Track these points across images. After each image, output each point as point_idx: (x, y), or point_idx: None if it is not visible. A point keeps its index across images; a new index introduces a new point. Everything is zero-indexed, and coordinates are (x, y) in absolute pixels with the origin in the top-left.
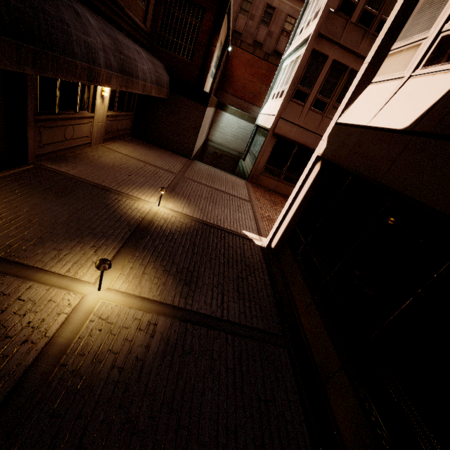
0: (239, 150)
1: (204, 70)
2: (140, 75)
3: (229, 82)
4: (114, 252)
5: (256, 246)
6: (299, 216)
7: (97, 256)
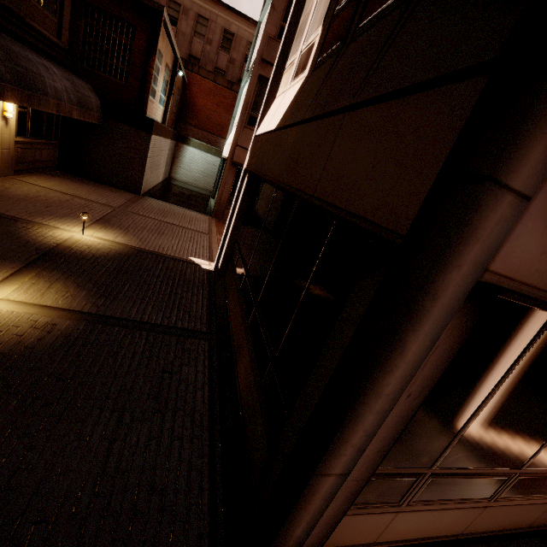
0: (210, 188)
1: (144, 94)
2: (51, 92)
3: (191, 113)
4: (12, 271)
5: (203, 269)
6: (238, 231)
7: None
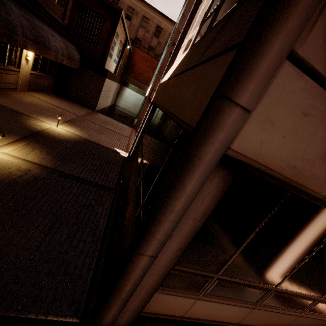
0: (136, 113)
1: (105, 55)
2: (53, 48)
3: (132, 69)
4: (14, 139)
5: (121, 156)
6: (143, 136)
7: (0, 139)
